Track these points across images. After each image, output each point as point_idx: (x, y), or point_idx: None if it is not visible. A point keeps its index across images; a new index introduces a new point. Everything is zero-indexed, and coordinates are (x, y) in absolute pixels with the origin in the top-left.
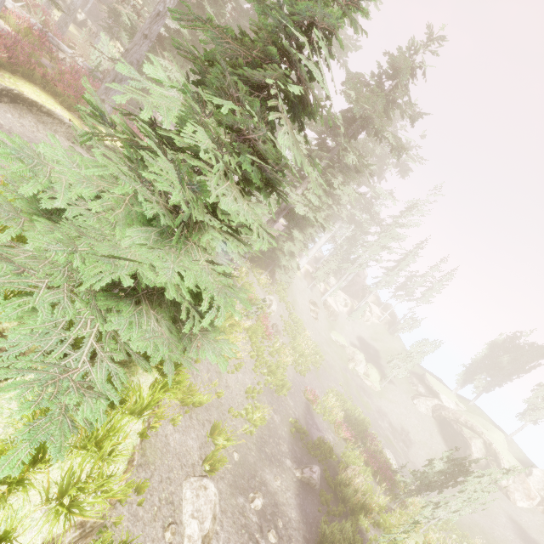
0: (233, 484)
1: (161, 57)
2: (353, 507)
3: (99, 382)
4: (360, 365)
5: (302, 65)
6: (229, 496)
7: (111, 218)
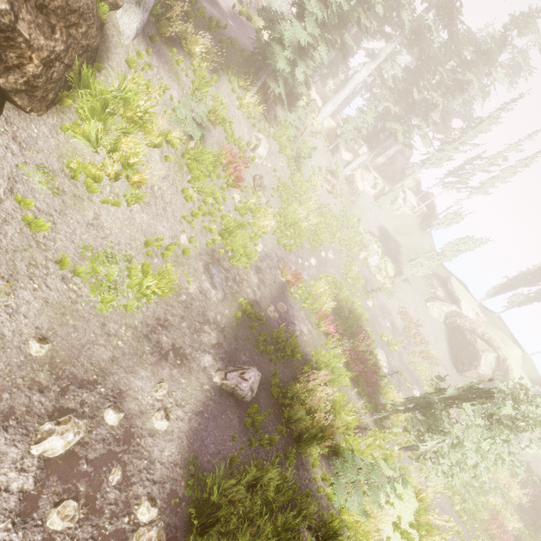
0: None
1: None
2: (298, 434)
3: None
4: (374, 256)
5: None
6: None
7: None
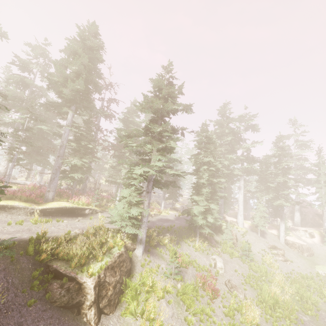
0: None
1: (67, 159)
2: None
3: None
4: None
5: None
6: None
7: None
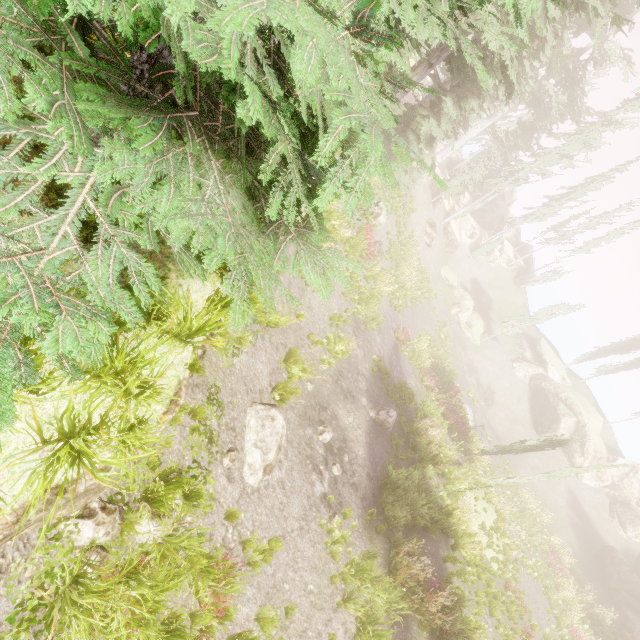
0: (303, 415)
1: None
2: (423, 456)
3: (99, 285)
4: (466, 312)
5: None
6: (298, 427)
7: None
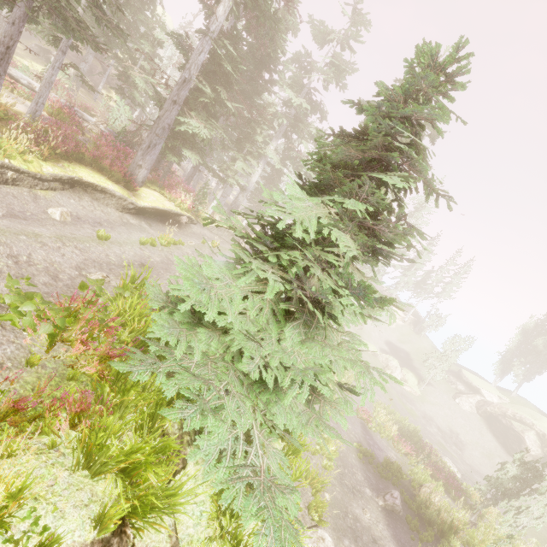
0: (335, 527)
1: (190, 117)
2: (442, 528)
3: (277, 473)
4: (396, 371)
5: (423, 165)
6: (337, 541)
7: (264, 319)
